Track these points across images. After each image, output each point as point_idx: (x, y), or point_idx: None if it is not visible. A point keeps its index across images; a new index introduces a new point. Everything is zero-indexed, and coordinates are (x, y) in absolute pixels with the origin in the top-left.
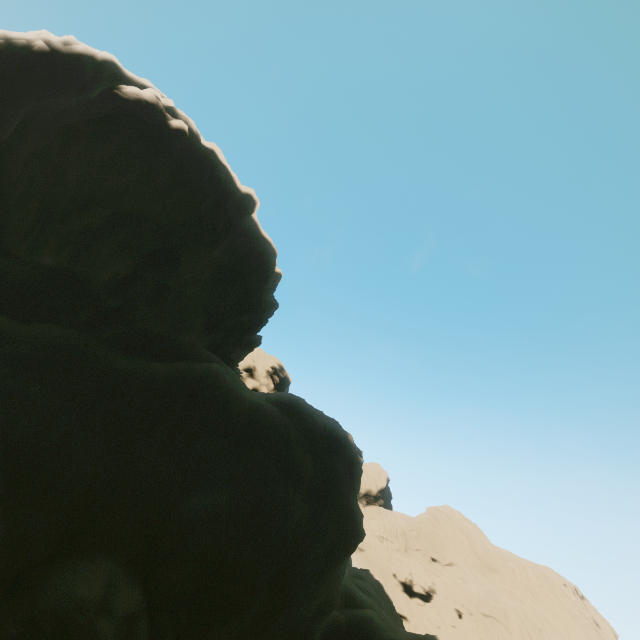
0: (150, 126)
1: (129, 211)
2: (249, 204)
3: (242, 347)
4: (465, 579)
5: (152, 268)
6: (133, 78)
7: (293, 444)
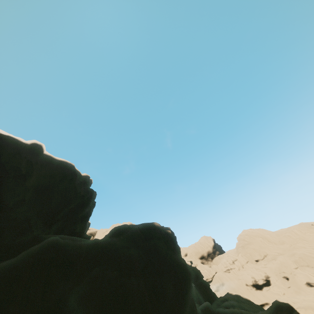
0: None
1: None
2: (37, 148)
3: (79, 222)
4: (275, 258)
5: None
6: None
7: (119, 250)
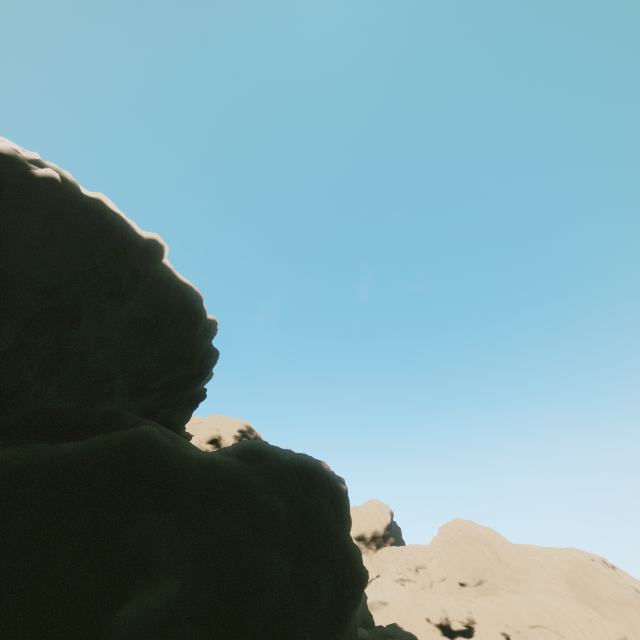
0: (7, 176)
1: None
2: (156, 249)
3: (184, 405)
4: (499, 593)
5: (40, 333)
6: None
7: (257, 491)
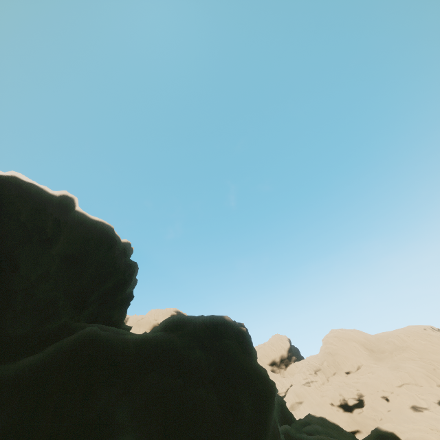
0: None
1: None
2: (68, 202)
3: (118, 307)
4: (373, 371)
5: None
6: None
7: (180, 350)
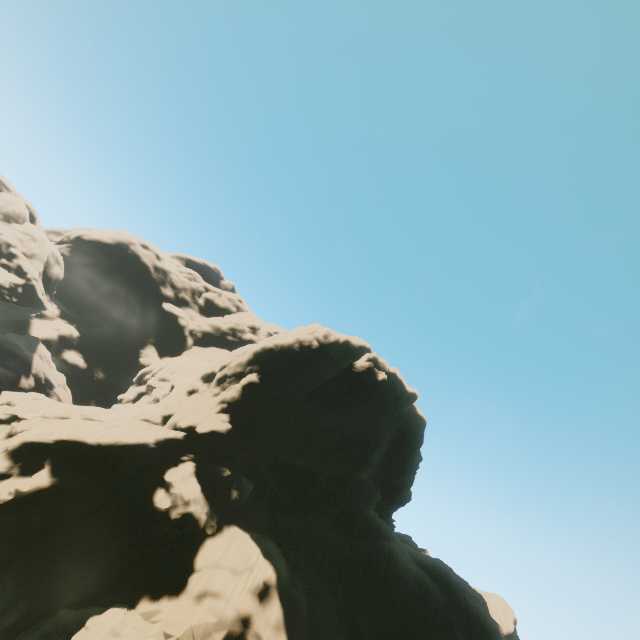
0: (368, 385)
1: (349, 433)
2: (412, 398)
3: (397, 503)
4: None
5: (358, 469)
6: (355, 345)
7: (457, 634)
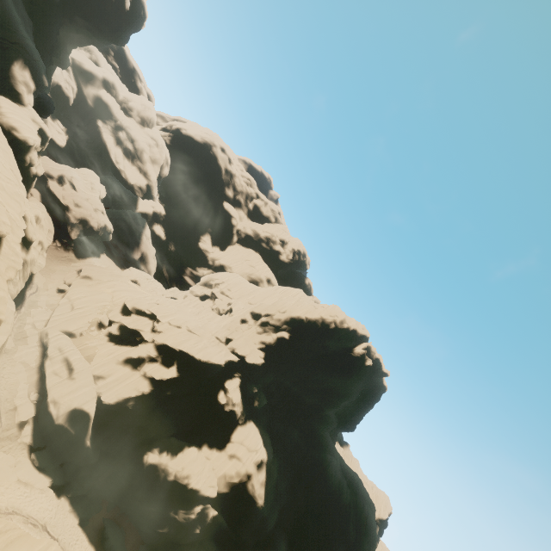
0: (357, 366)
1: (332, 387)
2: (384, 376)
3: (344, 430)
4: None
5: (329, 409)
6: (359, 333)
7: (351, 522)
